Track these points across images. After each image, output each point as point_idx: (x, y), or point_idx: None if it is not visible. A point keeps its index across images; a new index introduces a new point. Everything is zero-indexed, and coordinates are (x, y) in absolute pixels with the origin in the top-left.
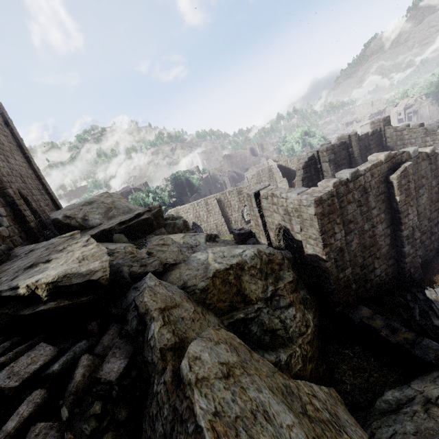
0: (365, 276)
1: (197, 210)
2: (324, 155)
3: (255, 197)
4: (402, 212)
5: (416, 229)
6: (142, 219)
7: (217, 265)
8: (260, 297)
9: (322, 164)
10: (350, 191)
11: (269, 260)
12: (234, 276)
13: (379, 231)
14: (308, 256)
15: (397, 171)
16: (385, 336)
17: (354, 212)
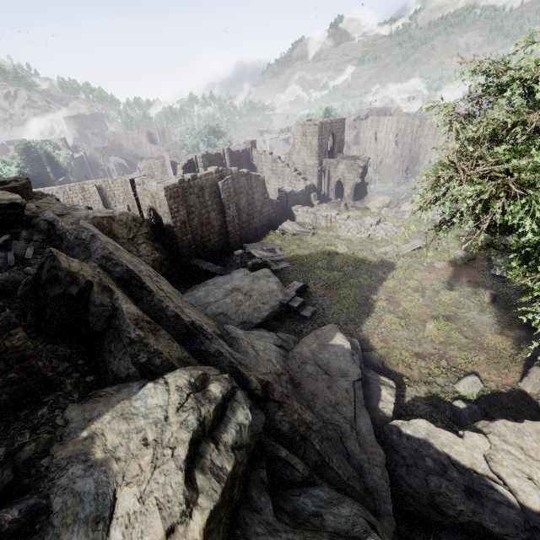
0: (204, 243)
1: (70, 196)
2: (200, 161)
3: (131, 183)
4: (226, 206)
5: (236, 218)
6: (11, 186)
7: (95, 214)
8: (125, 237)
9: (200, 169)
10: (192, 187)
11: (133, 220)
12: (107, 222)
13: (213, 216)
14: (165, 226)
15: (223, 180)
16: (202, 268)
17: (194, 201)
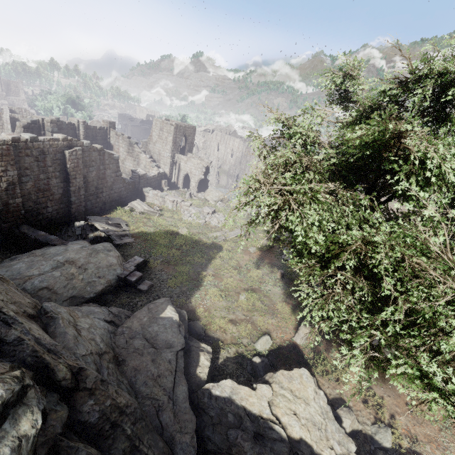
0: (38, 210)
1: None
2: (48, 125)
3: None
4: (71, 175)
5: (82, 189)
6: None
7: None
8: None
9: (46, 133)
10: (30, 148)
11: None
12: None
13: (54, 183)
14: None
15: (71, 149)
16: (30, 236)
17: (31, 163)
